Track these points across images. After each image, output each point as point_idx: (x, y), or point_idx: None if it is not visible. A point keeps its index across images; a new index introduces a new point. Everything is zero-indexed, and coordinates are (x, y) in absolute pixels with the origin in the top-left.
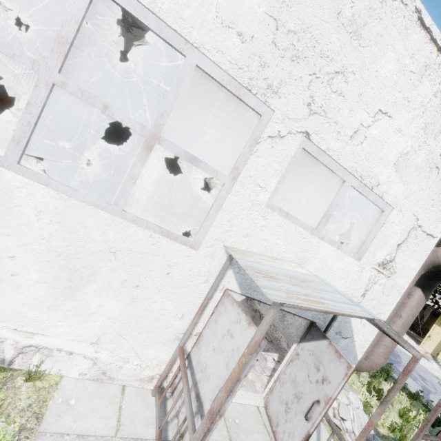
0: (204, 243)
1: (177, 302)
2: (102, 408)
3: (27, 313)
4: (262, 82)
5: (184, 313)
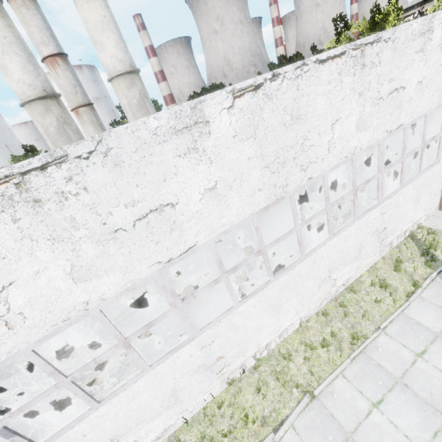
0: (441, 157)
1: (438, 181)
2: (439, 220)
3: (412, 217)
4: None
5: (440, 182)
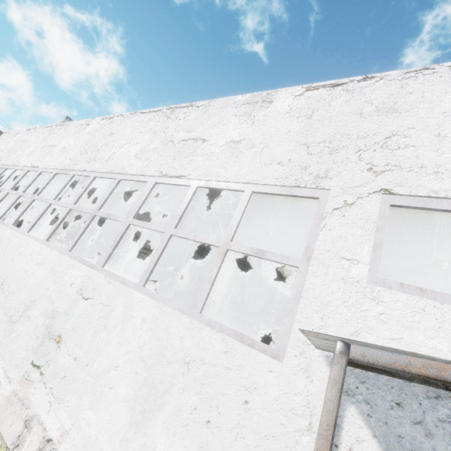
0: (290, 349)
1: None
2: None
3: (104, 446)
4: (308, 177)
5: None
